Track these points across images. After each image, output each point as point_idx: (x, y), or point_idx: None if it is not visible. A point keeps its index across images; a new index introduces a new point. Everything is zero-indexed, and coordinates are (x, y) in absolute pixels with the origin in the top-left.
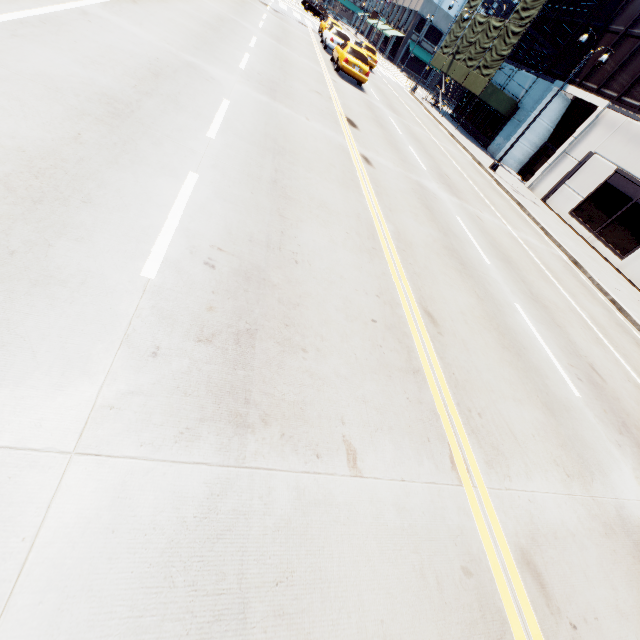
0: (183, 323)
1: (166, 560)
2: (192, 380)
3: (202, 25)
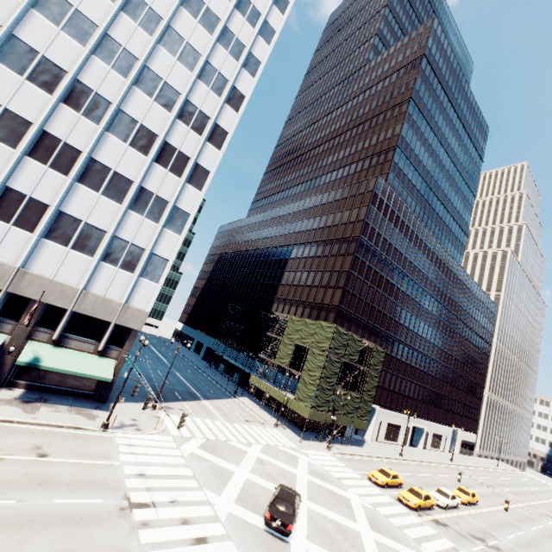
0: None
1: None
2: None
3: None
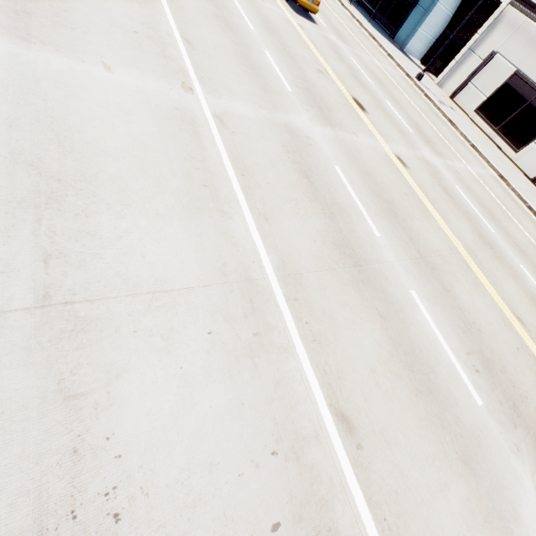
0: (506, 422)
1: None
2: (531, 452)
3: (221, 28)
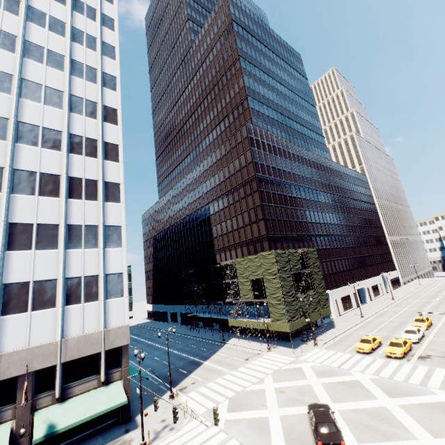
0: None
1: None
2: None
3: None
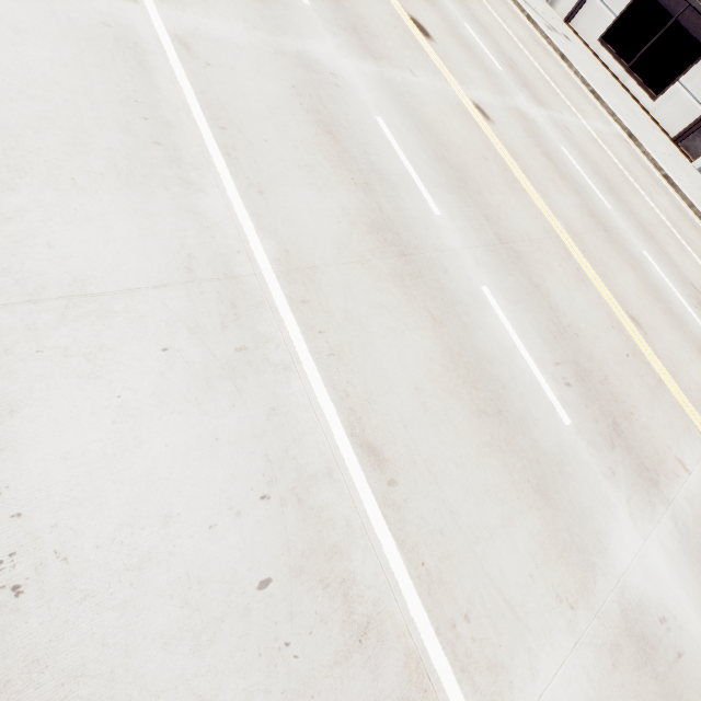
0: (600, 443)
1: (687, 558)
2: (630, 475)
3: None
